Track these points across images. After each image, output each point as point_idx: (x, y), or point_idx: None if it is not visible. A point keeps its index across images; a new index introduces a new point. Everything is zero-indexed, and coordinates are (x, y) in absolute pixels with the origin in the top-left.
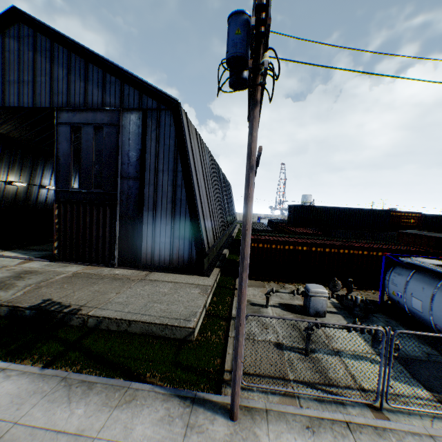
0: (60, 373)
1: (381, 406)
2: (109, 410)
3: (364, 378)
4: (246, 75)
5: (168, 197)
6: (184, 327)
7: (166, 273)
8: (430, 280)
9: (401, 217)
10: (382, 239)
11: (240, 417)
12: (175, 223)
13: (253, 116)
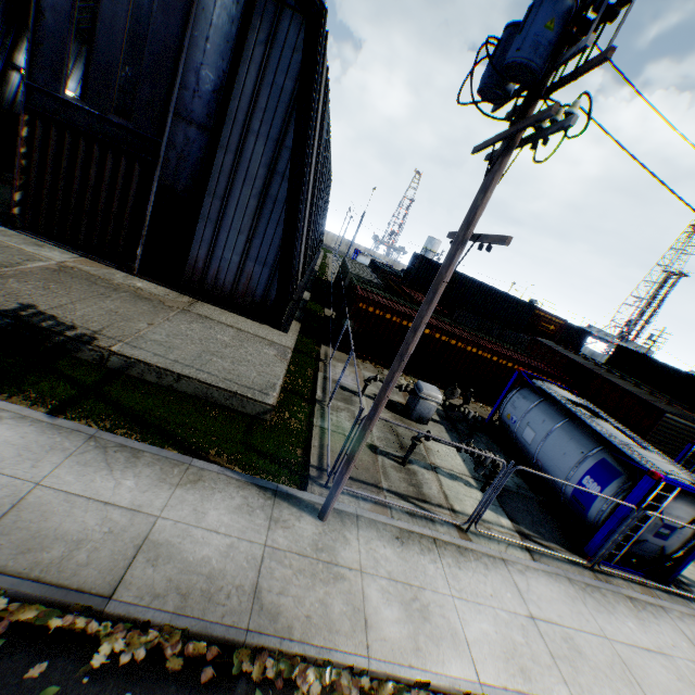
0: (84, 429)
1: (469, 529)
2: (170, 489)
3: (457, 500)
4: (513, 87)
5: (254, 187)
6: (260, 401)
7: (222, 309)
8: (556, 414)
9: (543, 320)
10: (510, 340)
11: (329, 519)
12: (255, 235)
13: (500, 167)
